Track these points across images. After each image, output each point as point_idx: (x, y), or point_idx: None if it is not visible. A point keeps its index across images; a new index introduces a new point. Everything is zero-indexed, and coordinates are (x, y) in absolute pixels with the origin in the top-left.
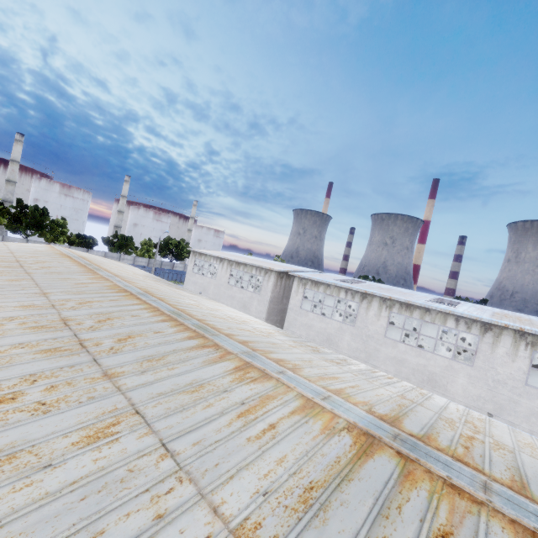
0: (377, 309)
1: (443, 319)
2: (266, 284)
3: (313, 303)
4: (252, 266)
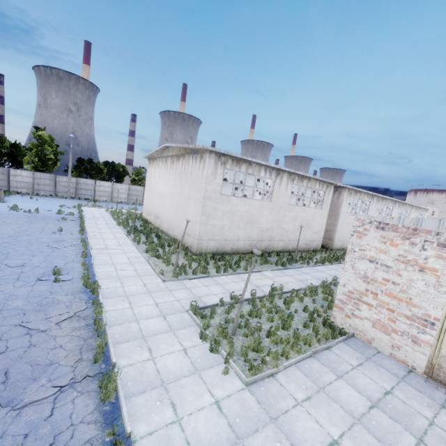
0: (375, 203)
1: (389, 202)
2: (327, 198)
3: (352, 206)
4: (316, 181)
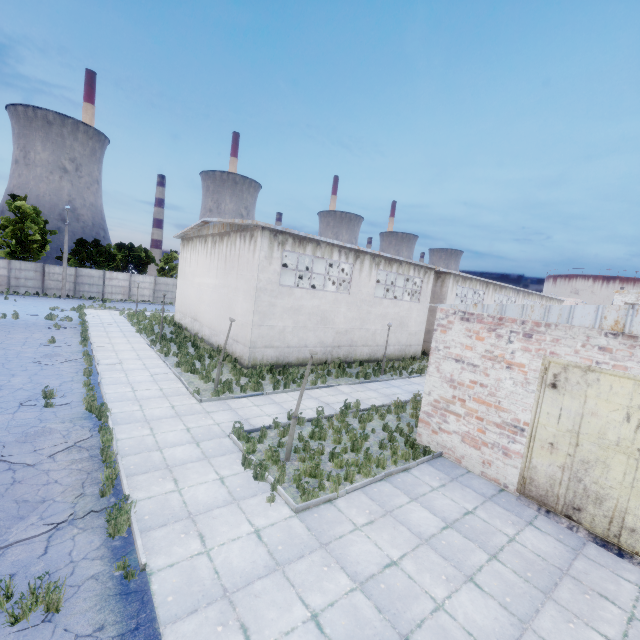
0: (491, 294)
1: (509, 292)
2: (426, 288)
3: (460, 298)
4: (410, 265)
